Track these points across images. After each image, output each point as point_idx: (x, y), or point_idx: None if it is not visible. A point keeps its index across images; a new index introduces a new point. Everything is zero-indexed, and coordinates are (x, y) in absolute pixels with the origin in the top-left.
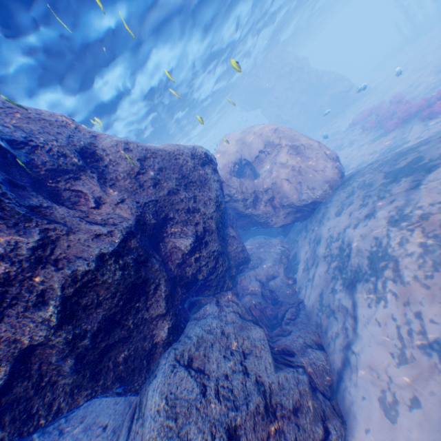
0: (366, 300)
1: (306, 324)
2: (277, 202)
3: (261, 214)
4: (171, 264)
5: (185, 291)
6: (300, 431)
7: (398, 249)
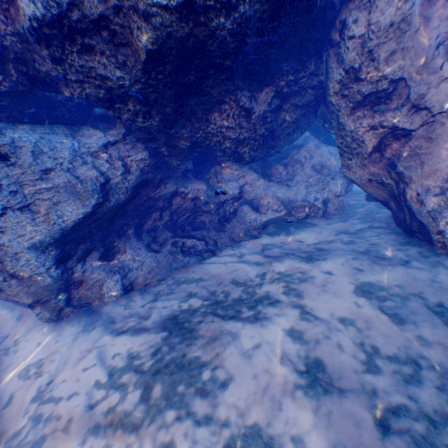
0: (124, 353)
1: (168, 267)
2: (396, 150)
3: (346, 134)
4: (2, 23)
5: (29, 87)
6: (5, 283)
7: (151, 444)
